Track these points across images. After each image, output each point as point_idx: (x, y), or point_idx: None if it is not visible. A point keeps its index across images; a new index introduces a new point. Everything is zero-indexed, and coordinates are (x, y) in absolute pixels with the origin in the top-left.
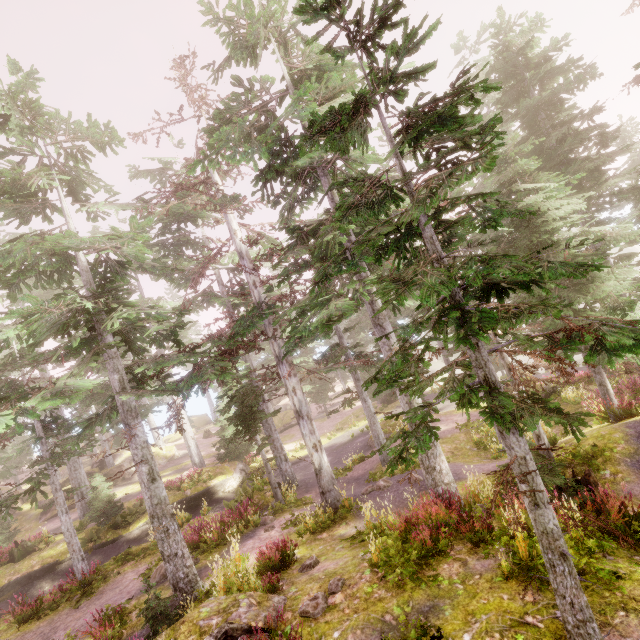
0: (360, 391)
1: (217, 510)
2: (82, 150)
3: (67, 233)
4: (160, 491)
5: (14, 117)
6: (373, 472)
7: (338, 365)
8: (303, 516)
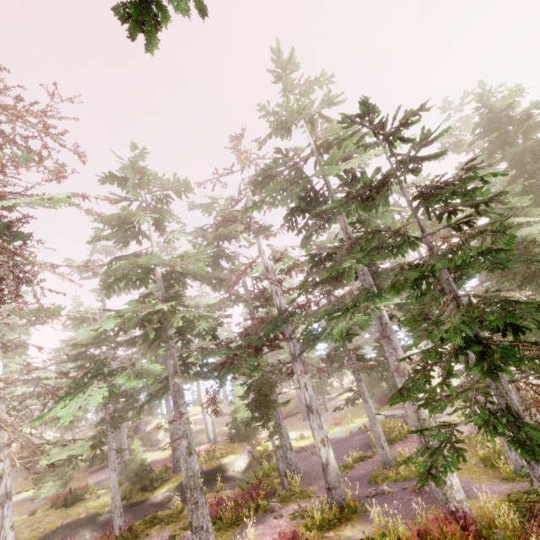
0: (361, 391)
1: (227, 488)
2: (167, 196)
3: (154, 254)
4: (194, 464)
5: (131, 178)
6: (374, 474)
7: (345, 367)
8: (311, 510)
